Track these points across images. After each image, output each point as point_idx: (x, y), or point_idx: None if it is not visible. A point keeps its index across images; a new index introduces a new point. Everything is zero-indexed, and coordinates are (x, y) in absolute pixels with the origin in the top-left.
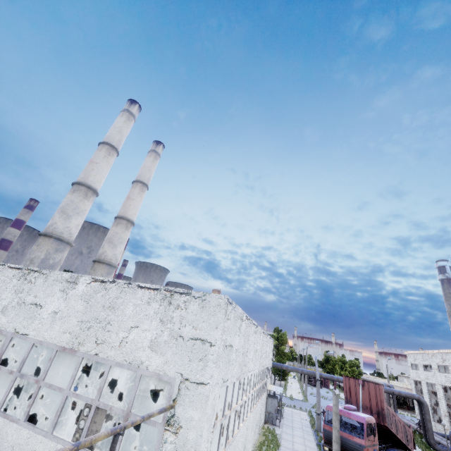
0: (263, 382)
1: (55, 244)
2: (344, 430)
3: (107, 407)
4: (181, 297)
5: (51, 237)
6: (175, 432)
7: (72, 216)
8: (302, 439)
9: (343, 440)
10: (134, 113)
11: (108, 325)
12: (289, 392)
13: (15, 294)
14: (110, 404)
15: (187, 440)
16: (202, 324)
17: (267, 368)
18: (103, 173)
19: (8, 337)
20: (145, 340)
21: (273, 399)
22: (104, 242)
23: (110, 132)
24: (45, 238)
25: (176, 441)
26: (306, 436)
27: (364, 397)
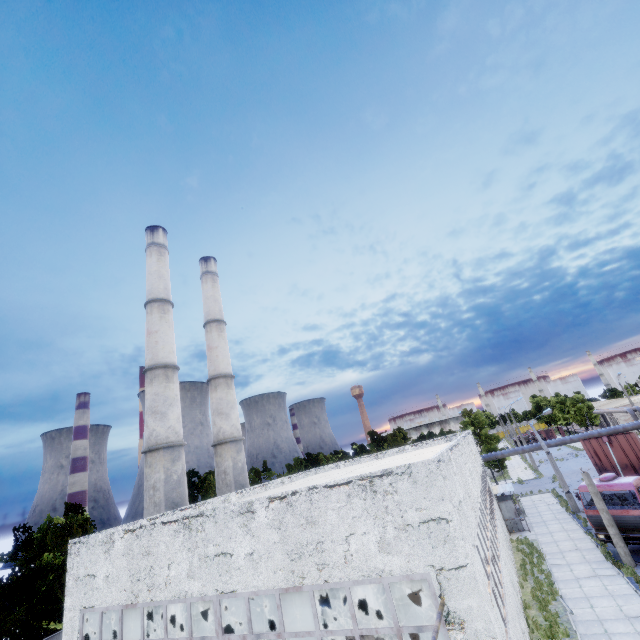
0: (488, 493)
1: (167, 454)
2: (614, 508)
3: (372, 632)
4: (383, 480)
5: (159, 450)
6: (460, 628)
7: (167, 412)
8: (564, 532)
9: (617, 519)
10: (162, 242)
11: (320, 545)
12: (513, 474)
13: (191, 552)
14: (373, 627)
15: (478, 631)
16: (424, 502)
17: (482, 471)
18: (169, 339)
19: (215, 602)
20: (370, 544)
21: (507, 502)
22: (213, 417)
23: (149, 284)
24: (153, 454)
25: (466, 637)
26: (567, 526)
27: (618, 455)
